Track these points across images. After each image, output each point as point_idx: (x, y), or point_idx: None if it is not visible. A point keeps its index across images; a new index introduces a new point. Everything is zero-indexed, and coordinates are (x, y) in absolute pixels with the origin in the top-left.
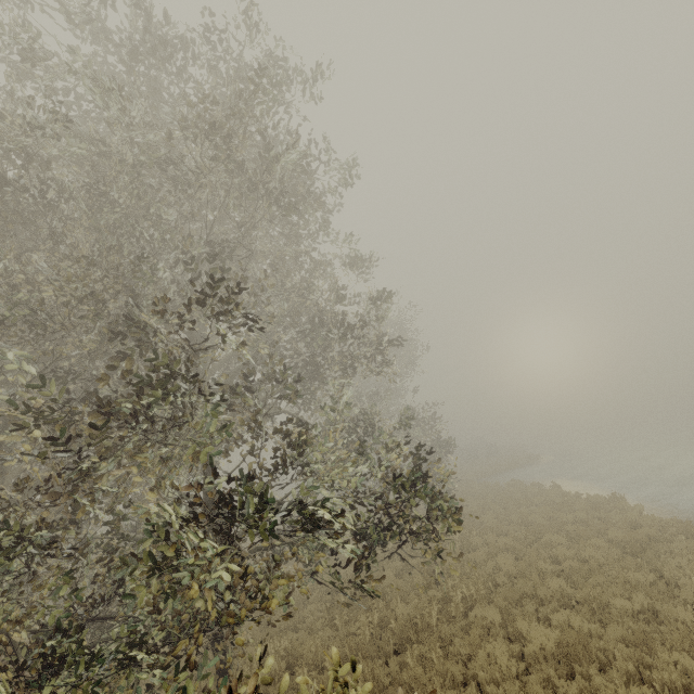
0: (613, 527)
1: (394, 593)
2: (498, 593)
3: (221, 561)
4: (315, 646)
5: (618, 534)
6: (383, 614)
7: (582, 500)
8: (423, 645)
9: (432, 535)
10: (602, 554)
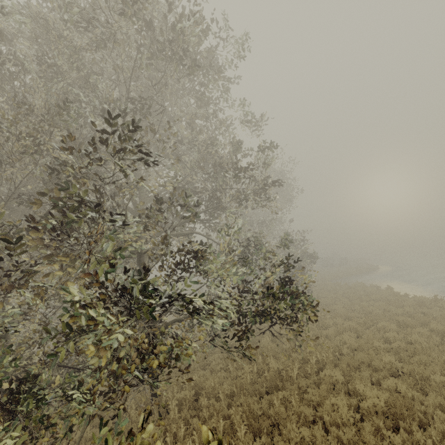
0: (433, 320)
1: (269, 352)
2: (342, 361)
3: (126, 339)
4: (213, 383)
5: (438, 326)
6: (260, 366)
7: (409, 299)
8: (286, 391)
9: (296, 320)
10: (424, 339)
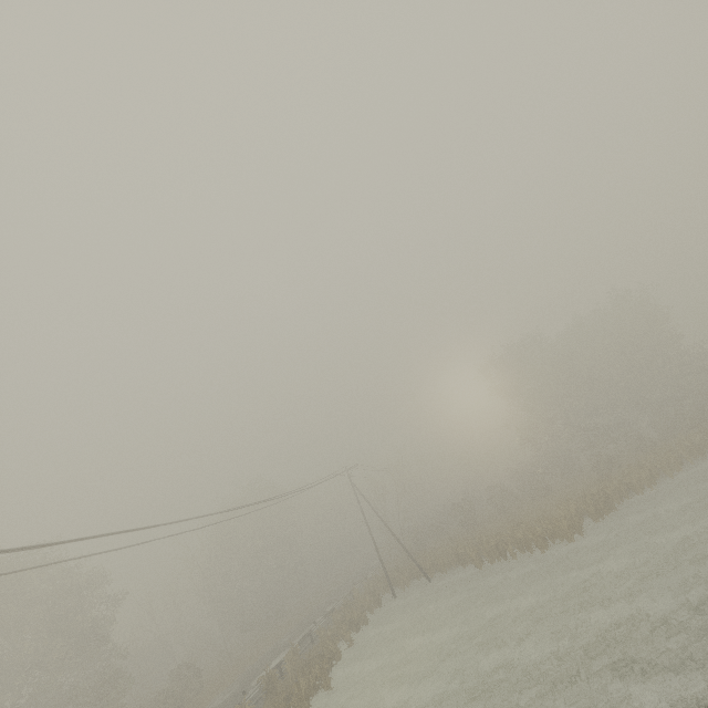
0: None
1: None
2: None
3: None
4: None
5: None
6: None
7: None
8: None
9: None
10: None
